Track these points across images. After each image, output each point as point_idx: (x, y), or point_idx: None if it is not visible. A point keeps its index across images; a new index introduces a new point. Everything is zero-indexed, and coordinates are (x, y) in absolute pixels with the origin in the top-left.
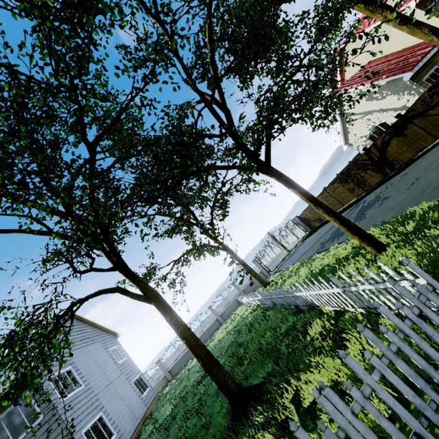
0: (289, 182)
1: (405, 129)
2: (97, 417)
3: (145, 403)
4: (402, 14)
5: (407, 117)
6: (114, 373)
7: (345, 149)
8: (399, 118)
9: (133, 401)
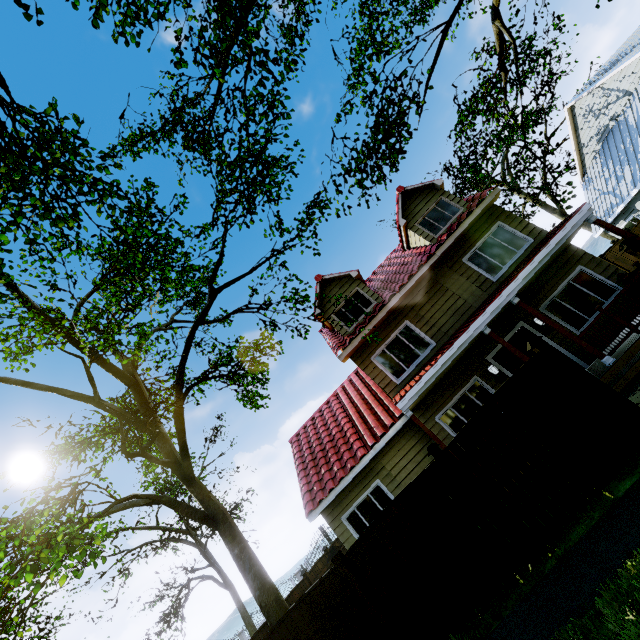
0: None
1: None
2: None
3: None
4: (213, 512)
5: None
6: None
7: None
8: None
9: None
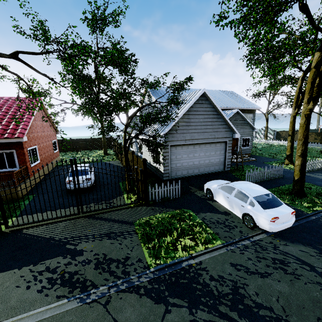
0: None
1: None
2: None
3: None
4: None
5: None
6: None
7: None
8: None
9: None
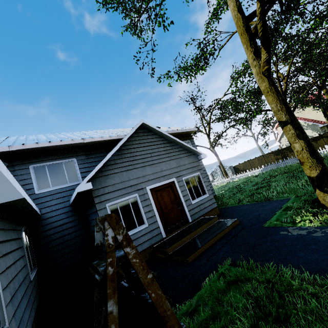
0: None
1: (318, 140)
2: None
3: None
4: None
5: (322, 136)
6: None
7: (277, 143)
8: (319, 135)
9: None
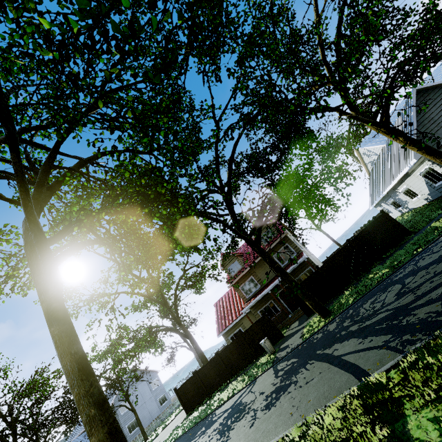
0: (132, 411)
1: None
2: (133, 419)
3: (160, 410)
4: (187, 334)
5: None
6: (149, 396)
7: None
8: None
9: (154, 410)
